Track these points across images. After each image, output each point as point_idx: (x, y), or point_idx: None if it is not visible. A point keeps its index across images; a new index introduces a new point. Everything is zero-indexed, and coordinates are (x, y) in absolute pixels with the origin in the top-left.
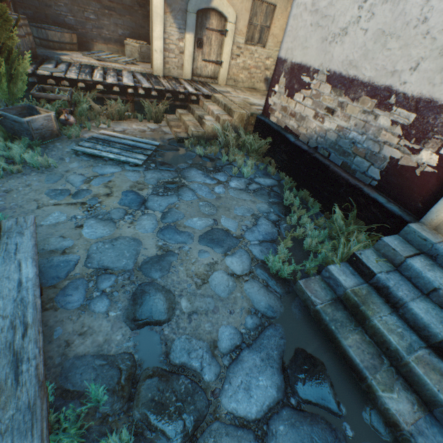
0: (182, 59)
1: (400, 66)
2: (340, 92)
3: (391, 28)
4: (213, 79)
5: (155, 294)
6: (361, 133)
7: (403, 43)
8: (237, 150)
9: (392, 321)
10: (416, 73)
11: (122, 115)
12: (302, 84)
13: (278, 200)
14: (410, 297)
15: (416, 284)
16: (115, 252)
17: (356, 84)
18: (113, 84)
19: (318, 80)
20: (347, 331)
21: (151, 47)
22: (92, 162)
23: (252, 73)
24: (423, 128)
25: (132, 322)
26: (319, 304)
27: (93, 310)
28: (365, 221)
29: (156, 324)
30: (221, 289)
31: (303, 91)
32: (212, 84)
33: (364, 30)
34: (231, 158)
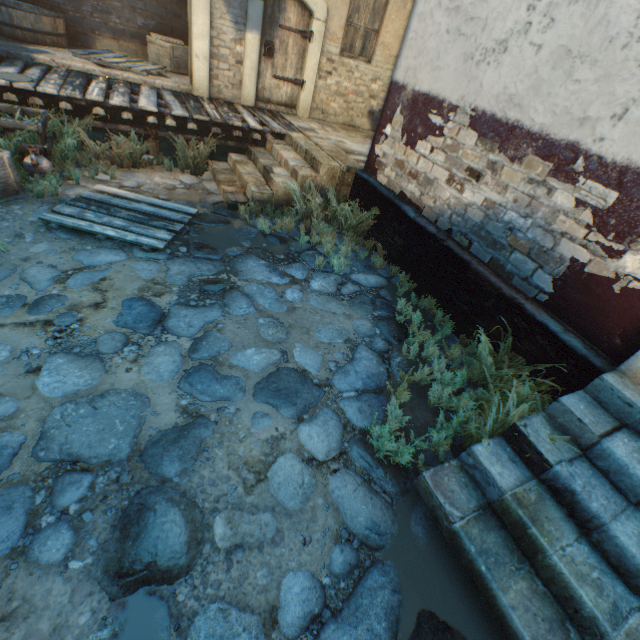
0: (240, 72)
1: (595, 110)
2: (491, 145)
3: (582, 46)
4: (289, 107)
5: (166, 512)
6: (524, 216)
7: (603, 72)
8: (323, 225)
9: (582, 556)
10: (622, 125)
11: (137, 160)
12: (430, 126)
13: (388, 313)
14: (611, 511)
15: (617, 483)
16: (98, 423)
17: (518, 134)
18: (123, 107)
19: (455, 123)
20: (507, 575)
21: (189, 50)
22: (75, 242)
23: (351, 102)
24: (629, 217)
25: (114, 581)
26: (458, 519)
27: (36, 559)
28: (525, 357)
29: (163, 582)
30: (290, 493)
31: (431, 138)
32: (288, 116)
33: (536, 45)
34: (314, 240)
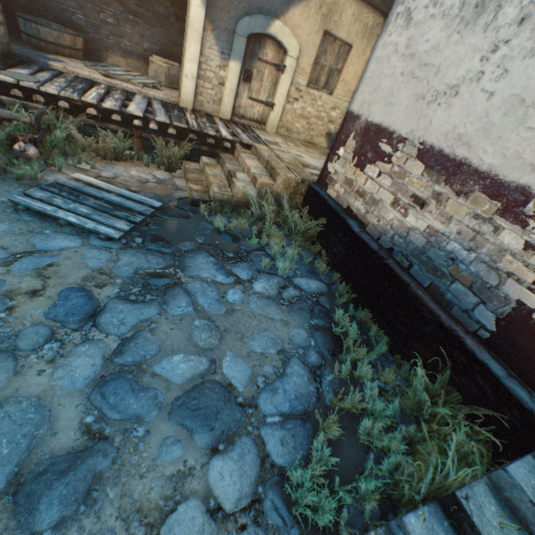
0: (221, 92)
1: None
2: (437, 177)
3: None
4: (260, 123)
5: None
6: (468, 248)
7: None
8: (275, 228)
9: None
10: None
11: (119, 154)
12: (380, 153)
13: (325, 322)
14: None
15: None
16: None
17: (466, 170)
18: (114, 109)
19: (404, 153)
20: None
21: (181, 70)
22: (37, 224)
23: (312, 124)
24: None
25: None
26: None
27: None
28: (463, 393)
29: None
30: None
31: (380, 163)
32: (258, 130)
33: (488, 92)
34: (264, 241)
